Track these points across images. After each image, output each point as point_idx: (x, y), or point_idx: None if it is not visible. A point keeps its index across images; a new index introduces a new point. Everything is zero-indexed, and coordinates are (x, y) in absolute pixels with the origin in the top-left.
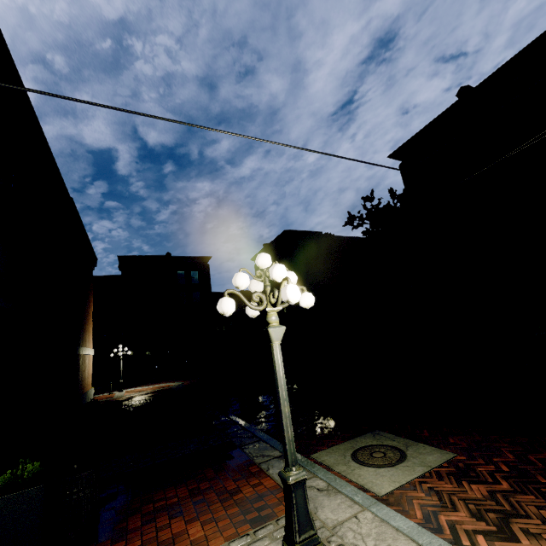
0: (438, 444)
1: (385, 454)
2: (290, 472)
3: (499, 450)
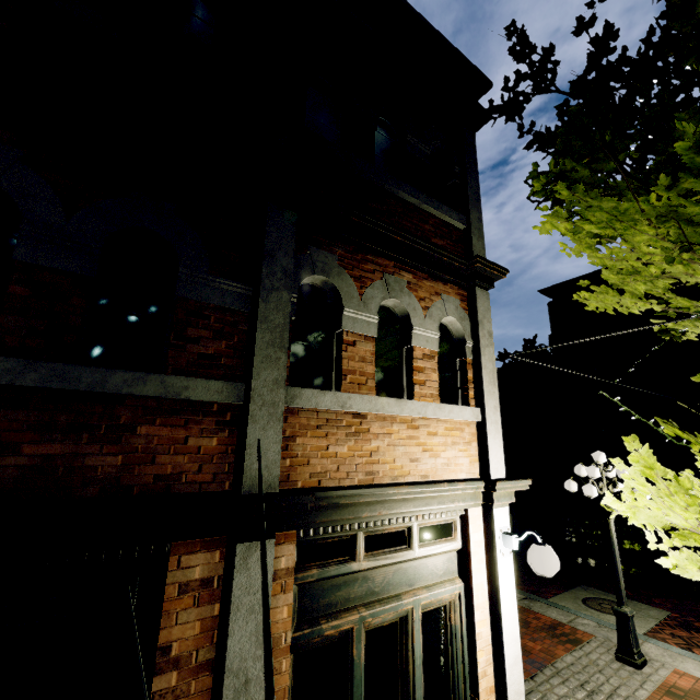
0: (647, 602)
1: (611, 606)
2: (624, 608)
3: (699, 612)
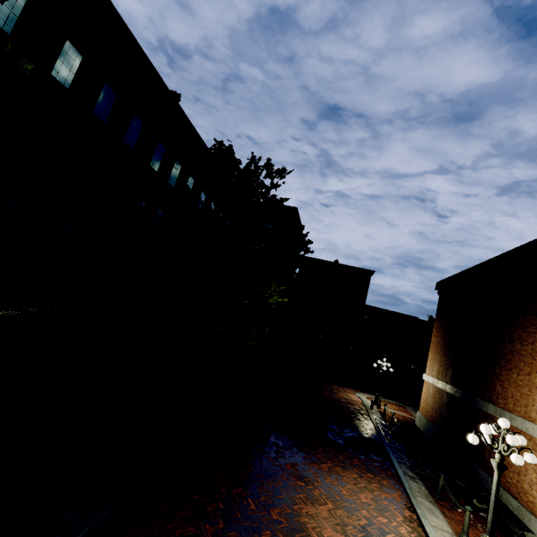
0: None
1: None
2: None
3: None
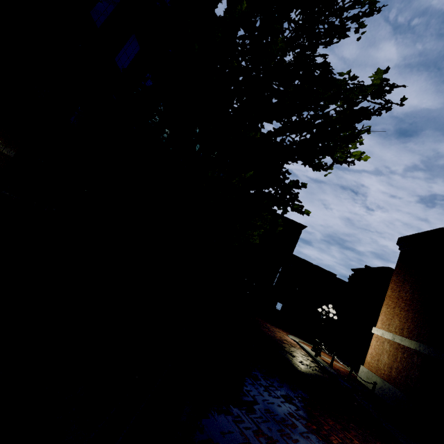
0: None
1: None
2: None
3: None
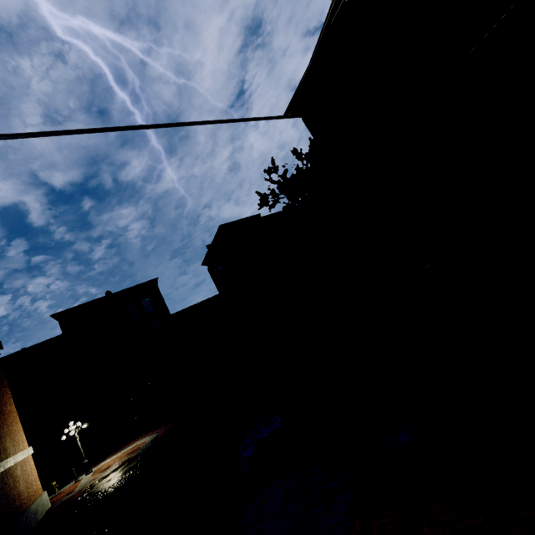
0: None
1: None
2: None
3: None
